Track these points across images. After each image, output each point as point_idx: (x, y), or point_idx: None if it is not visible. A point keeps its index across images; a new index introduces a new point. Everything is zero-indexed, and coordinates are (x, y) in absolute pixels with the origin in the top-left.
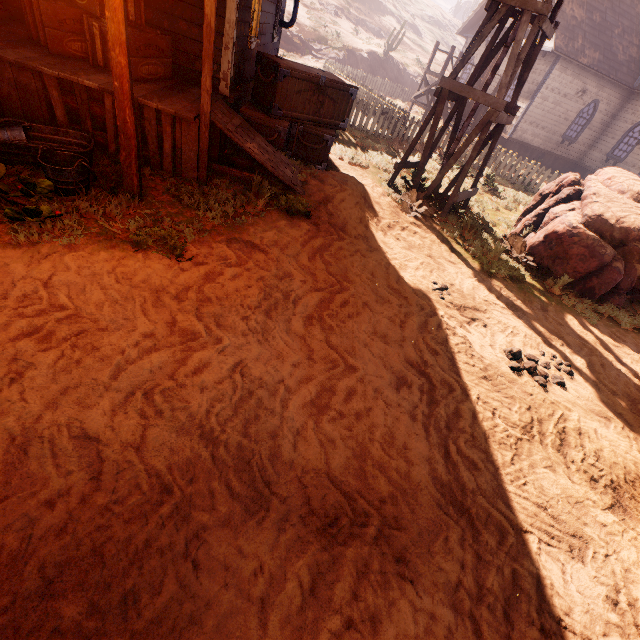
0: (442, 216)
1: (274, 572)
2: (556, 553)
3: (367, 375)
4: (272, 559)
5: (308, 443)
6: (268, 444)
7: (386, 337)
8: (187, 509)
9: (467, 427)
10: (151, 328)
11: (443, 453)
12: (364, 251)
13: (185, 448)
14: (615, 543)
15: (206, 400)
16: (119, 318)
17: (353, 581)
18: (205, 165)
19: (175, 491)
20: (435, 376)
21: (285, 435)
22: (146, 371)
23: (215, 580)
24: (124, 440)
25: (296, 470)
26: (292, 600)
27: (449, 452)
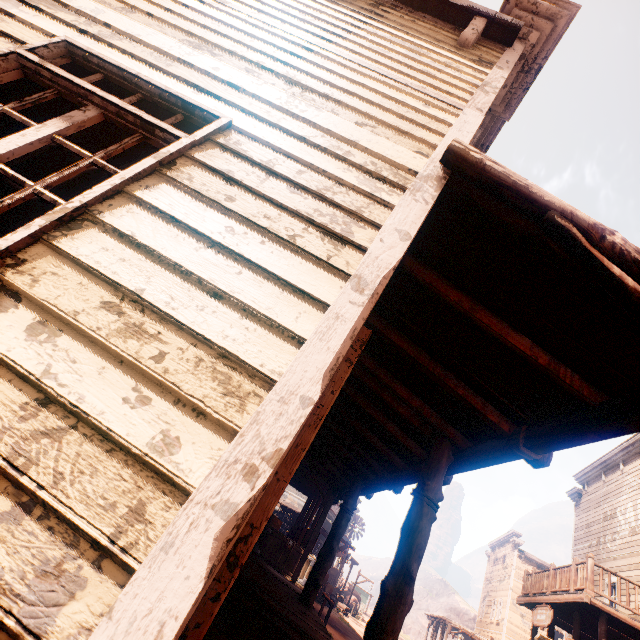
0: None
1: None
2: None
3: None
4: None
5: None
6: None
7: None
8: None
9: None
10: None
11: None
12: None
13: None
14: None
15: None
16: None
17: None
18: None
19: None
20: None
21: None
22: None
23: None
24: None
25: None
26: None
27: None
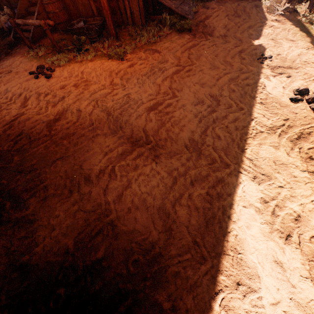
0: (308, 8)
1: (112, 147)
2: (241, 176)
3: (181, 99)
4: (113, 145)
5: (141, 119)
6: (126, 117)
7: (204, 84)
8: (96, 129)
9: (226, 122)
10: (104, 83)
11: (202, 130)
12: (219, 44)
13: (101, 116)
14: (296, 185)
15: (112, 104)
16: (97, 81)
17: (134, 156)
18: (143, 17)
19: (94, 124)
20: (222, 101)
21: (133, 116)
22: (98, 95)
23: (96, 145)
24: (86, 111)
25: (132, 126)
26: (113, 154)
27: (207, 131)
